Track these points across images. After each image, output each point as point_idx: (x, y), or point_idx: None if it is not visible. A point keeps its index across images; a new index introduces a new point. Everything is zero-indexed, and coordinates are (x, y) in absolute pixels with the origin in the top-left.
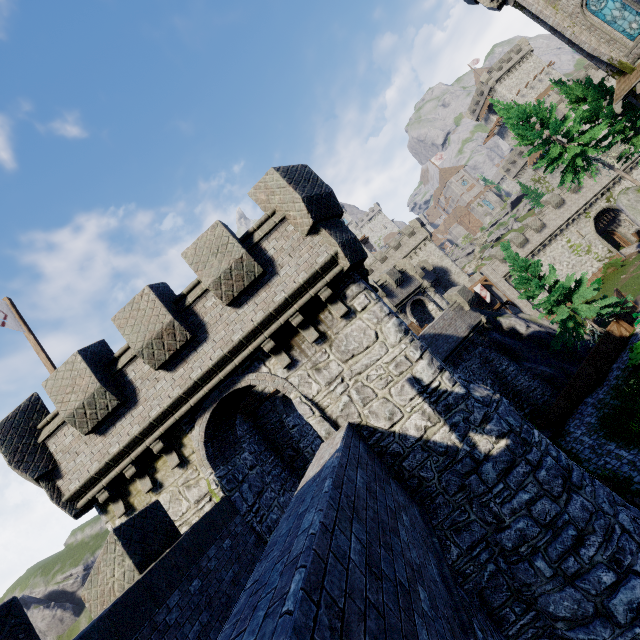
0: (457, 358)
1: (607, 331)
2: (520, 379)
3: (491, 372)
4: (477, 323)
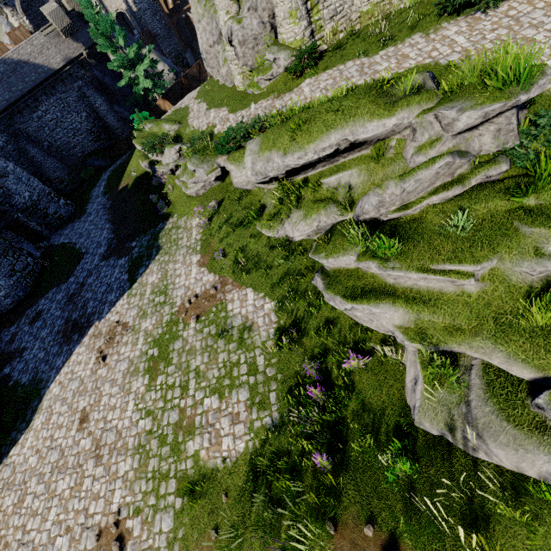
0: (51, 89)
1: (156, 104)
2: (108, 119)
3: (88, 107)
4: (76, 57)
